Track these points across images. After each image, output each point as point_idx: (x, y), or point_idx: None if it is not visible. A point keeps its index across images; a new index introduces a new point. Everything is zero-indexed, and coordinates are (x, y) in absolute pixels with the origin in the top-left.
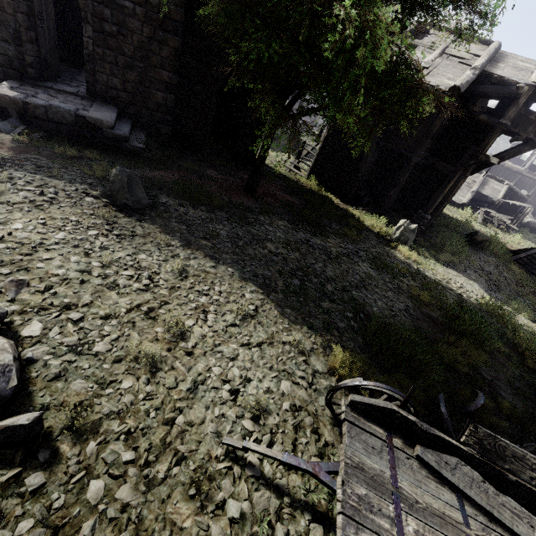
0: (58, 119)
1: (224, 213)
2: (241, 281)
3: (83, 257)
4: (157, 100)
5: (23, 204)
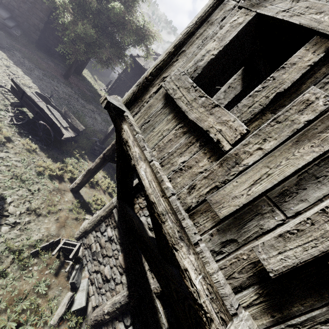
0: None
1: (43, 72)
2: (32, 82)
3: None
4: (34, 22)
5: None
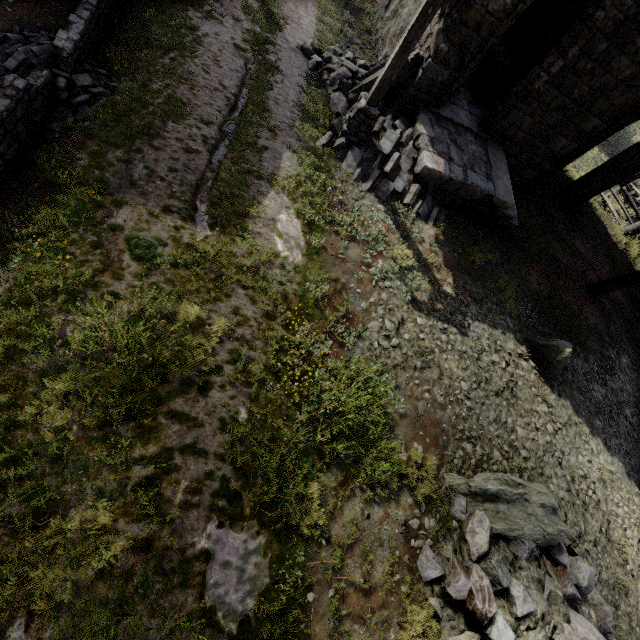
0: (465, 195)
1: (590, 354)
2: (628, 480)
3: (559, 469)
4: (554, 146)
5: (505, 391)
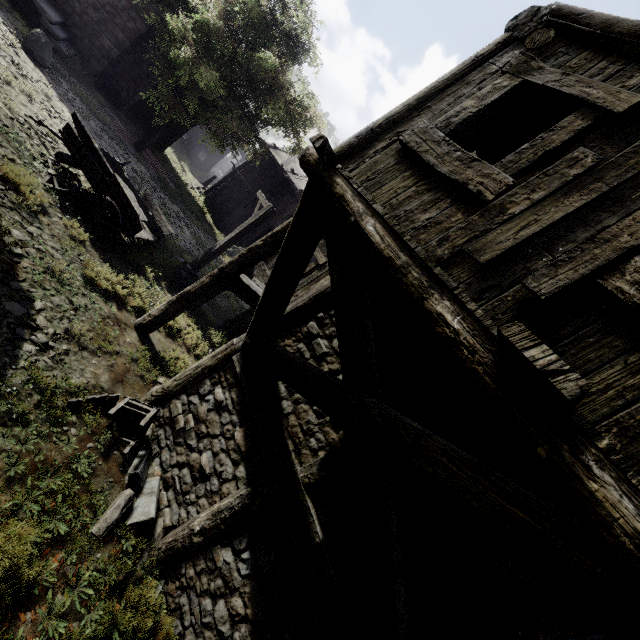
0: None
1: (103, 126)
2: None
3: None
4: (104, 44)
5: None
